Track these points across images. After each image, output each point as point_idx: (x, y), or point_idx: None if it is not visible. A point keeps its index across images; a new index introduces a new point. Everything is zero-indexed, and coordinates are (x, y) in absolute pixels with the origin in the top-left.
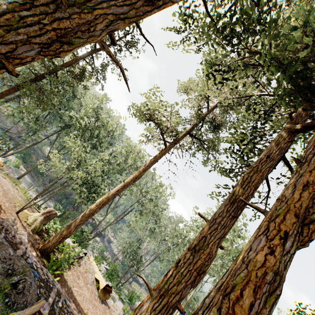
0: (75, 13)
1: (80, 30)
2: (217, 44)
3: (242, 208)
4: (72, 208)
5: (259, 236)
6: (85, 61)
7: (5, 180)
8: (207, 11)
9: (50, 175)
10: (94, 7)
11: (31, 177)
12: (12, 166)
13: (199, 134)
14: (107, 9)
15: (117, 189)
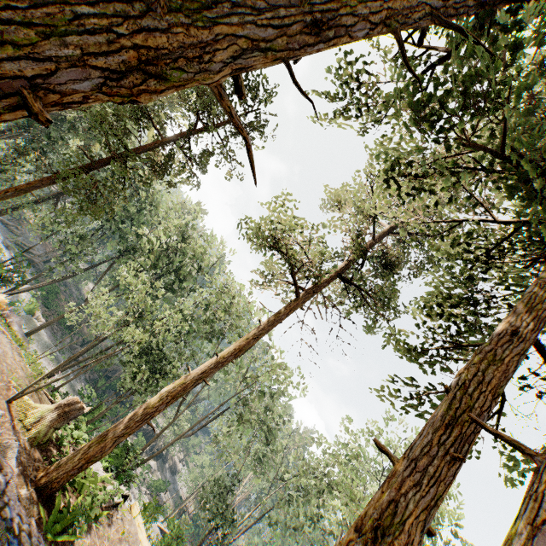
0: (179, 25)
1: (185, 57)
2: (412, 122)
3: (469, 437)
4: (114, 398)
5: (543, 524)
6: (176, 144)
7: (2, 336)
8: (406, 60)
9: (85, 332)
10: (216, 20)
11: (51, 333)
12: (22, 311)
13: (360, 279)
14: (238, 27)
15: (204, 370)
